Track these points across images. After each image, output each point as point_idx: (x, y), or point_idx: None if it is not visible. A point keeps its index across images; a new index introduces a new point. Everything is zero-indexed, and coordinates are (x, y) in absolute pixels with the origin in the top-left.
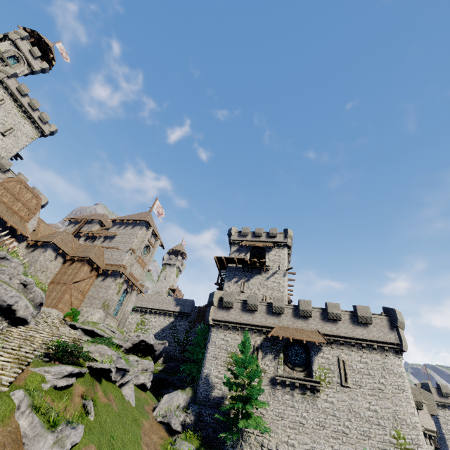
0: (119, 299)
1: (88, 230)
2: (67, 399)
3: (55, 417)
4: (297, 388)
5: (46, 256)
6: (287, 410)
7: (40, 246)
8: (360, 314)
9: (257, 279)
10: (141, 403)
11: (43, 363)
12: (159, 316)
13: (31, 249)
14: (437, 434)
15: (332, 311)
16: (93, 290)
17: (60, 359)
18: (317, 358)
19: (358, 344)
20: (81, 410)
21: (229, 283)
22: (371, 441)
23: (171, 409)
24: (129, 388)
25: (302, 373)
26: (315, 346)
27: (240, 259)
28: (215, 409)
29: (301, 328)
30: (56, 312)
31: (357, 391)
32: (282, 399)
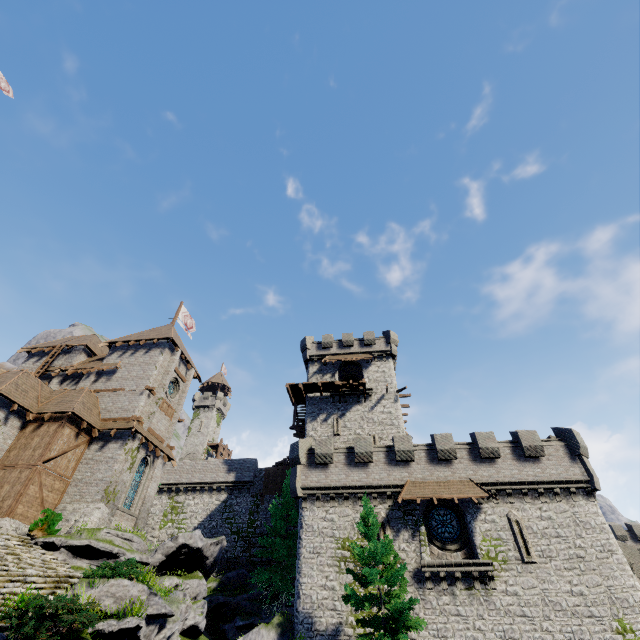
0: (133, 477)
1: (66, 364)
2: None
3: None
4: (458, 581)
5: None
6: (451, 623)
7: None
8: (526, 444)
9: (357, 411)
10: None
11: None
12: (202, 494)
13: None
14: None
15: (485, 445)
16: (84, 469)
17: (29, 637)
18: (478, 525)
19: (532, 490)
20: None
21: (314, 423)
22: None
23: None
24: None
25: (460, 553)
26: (471, 506)
27: (326, 383)
28: None
29: (445, 478)
30: (12, 523)
31: (548, 567)
32: (438, 605)
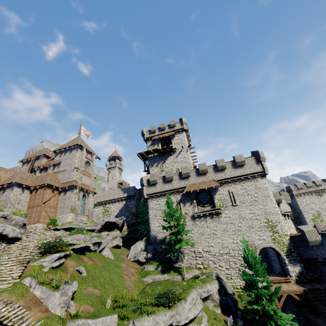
0: (81, 202)
1: (39, 164)
2: (64, 271)
3: (57, 283)
4: (207, 216)
5: (15, 193)
6: (205, 230)
7: (7, 187)
8: (237, 161)
9: (170, 159)
10: (118, 256)
11: (39, 258)
12: (115, 203)
13: (2, 191)
14: (292, 212)
15: (219, 164)
16: (61, 203)
17: (49, 252)
18: (216, 196)
19: (239, 179)
20: (76, 273)
21: (152, 168)
22: (254, 229)
23: (138, 252)
24: (106, 251)
25: (209, 207)
26: (214, 189)
27: (154, 149)
28: (163, 243)
29: (203, 181)
30: (40, 225)
31: (242, 206)
32: (200, 225)
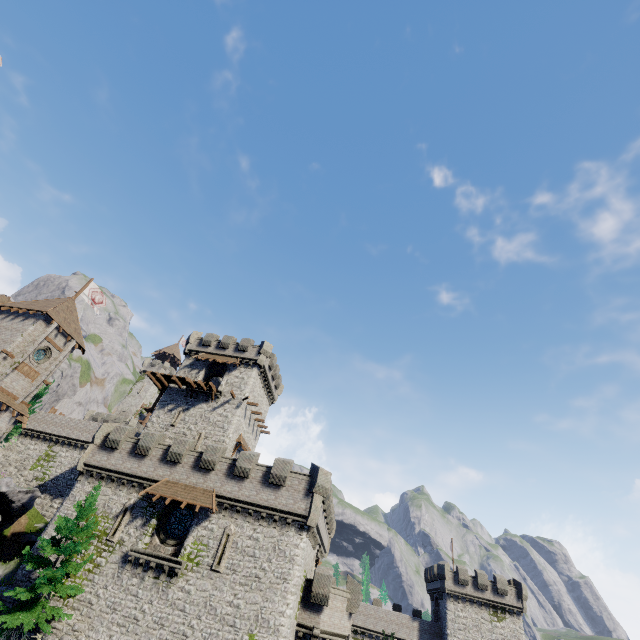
0: None
1: None
2: None
3: None
4: (151, 569)
5: None
6: (126, 600)
7: None
8: (274, 472)
9: (200, 409)
10: None
11: None
12: (74, 450)
13: None
14: (348, 639)
15: (241, 464)
16: None
17: None
18: (198, 529)
19: (260, 512)
20: None
21: (161, 410)
22: None
23: None
24: None
25: (172, 549)
26: (203, 512)
27: (181, 378)
28: None
29: (195, 484)
30: None
31: (227, 578)
32: (126, 584)
